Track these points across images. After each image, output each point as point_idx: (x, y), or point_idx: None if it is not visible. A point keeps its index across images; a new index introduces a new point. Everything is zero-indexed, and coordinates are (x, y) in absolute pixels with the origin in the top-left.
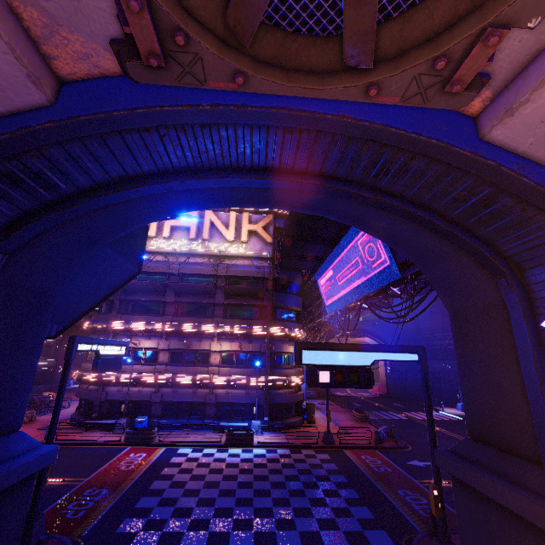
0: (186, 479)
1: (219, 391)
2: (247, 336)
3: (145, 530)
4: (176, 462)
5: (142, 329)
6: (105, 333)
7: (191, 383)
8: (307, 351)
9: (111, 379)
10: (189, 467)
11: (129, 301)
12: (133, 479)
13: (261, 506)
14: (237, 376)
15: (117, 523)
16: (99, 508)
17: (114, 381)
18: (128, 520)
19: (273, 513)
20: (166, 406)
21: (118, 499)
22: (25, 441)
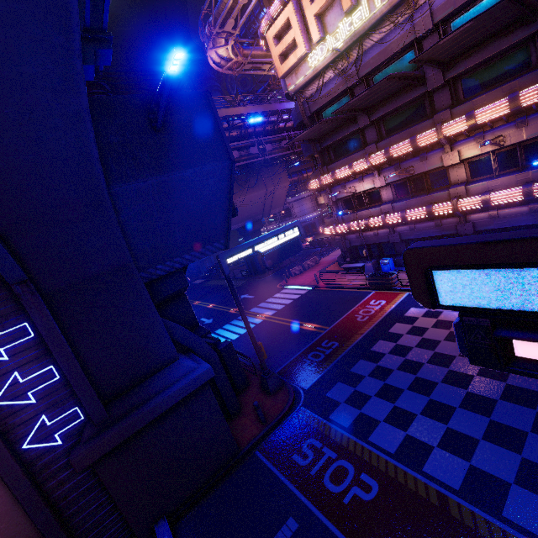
0: (412, 345)
1: (475, 217)
2: (511, 117)
3: (347, 402)
4: (411, 317)
5: (350, 174)
6: (323, 190)
7: (428, 216)
8: (449, 271)
9: (344, 230)
10: (423, 326)
11: (327, 147)
12: (361, 334)
13: (504, 421)
14: (501, 192)
15: (330, 385)
16: (325, 364)
17: (349, 231)
18: (339, 385)
19: (524, 444)
20: (410, 243)
21: (341, 357)
22: (183, 368)
